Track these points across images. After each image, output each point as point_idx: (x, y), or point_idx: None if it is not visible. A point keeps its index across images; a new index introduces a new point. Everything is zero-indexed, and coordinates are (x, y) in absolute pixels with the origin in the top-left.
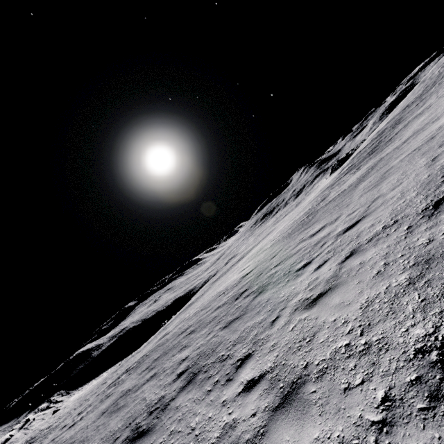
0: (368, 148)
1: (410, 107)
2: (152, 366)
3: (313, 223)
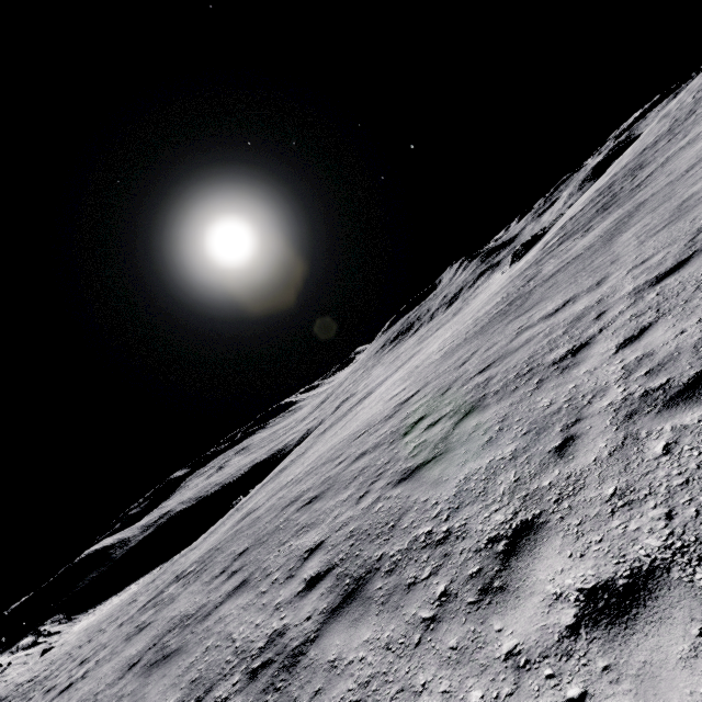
0: (590, 208)
1: (654, 147)
2: (234, 567)
3: (535, 304)
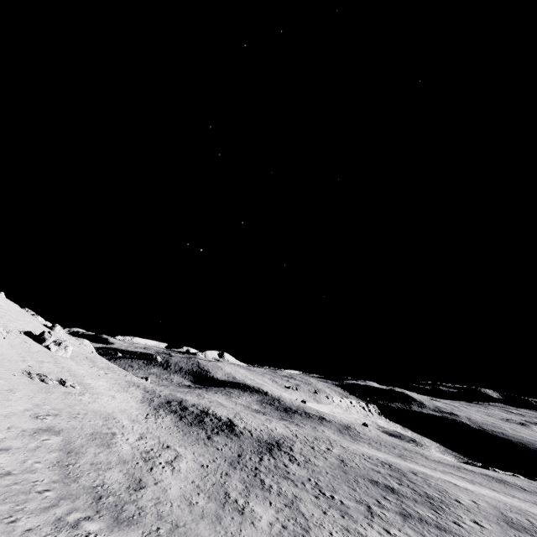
0: None
1: None
2: (390, 476)
3: (506, 529)
